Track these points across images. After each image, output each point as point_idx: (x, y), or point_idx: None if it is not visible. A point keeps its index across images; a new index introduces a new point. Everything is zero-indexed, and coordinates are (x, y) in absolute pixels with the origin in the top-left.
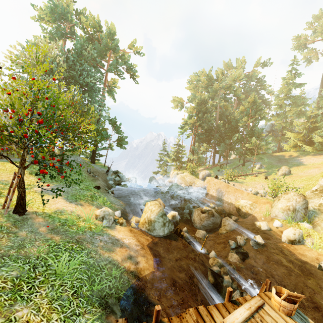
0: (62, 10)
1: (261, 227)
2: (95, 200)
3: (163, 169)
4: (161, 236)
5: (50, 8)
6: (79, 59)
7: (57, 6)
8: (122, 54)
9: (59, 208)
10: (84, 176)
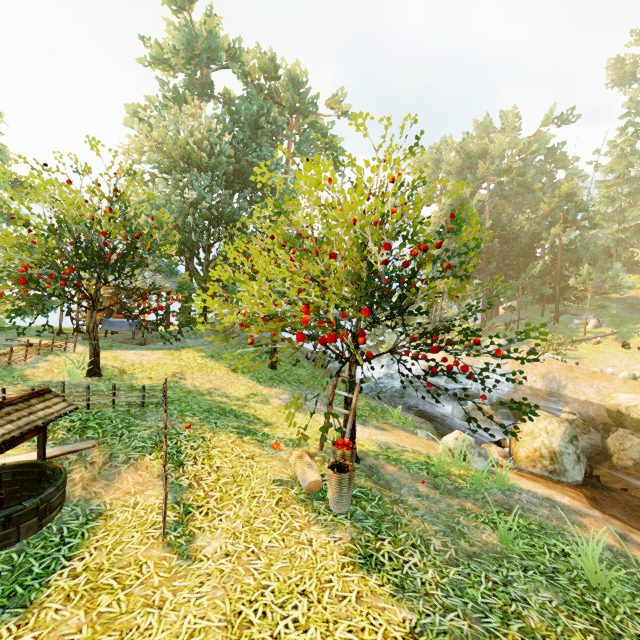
0: (213, 43)
1: None
2: (383, 415)
3: (378, 342)
4: (581, 484)
5: (186, 41)
6: (255, 135)
7: (197, 36)
8: (313, 119)
9: (373, 440)
10: (308, 367)
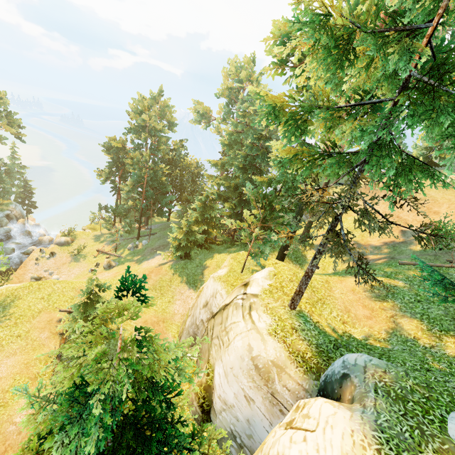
0: None
1: None
2: None
3: None
4: None
5: None
6: None
7: None
8: None
9: None
10: None
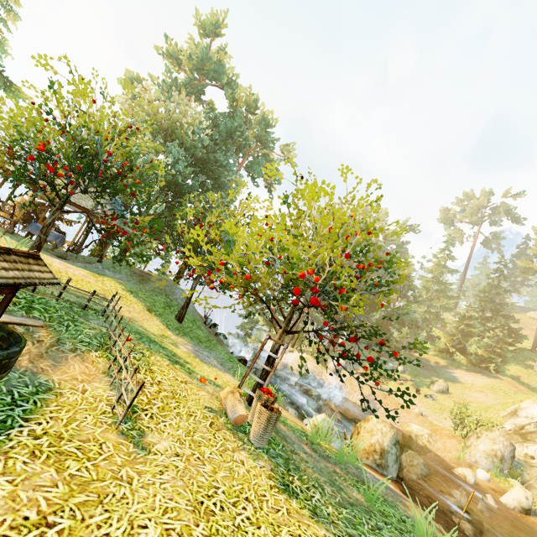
0: (222, 68)
1: (467, 478)
2: None
3: (247, 333)
4: (395, 480)
5: (202, 56)
6: (227, 142)
7: (211, 58)
8: (267, 152)
9: None
10: (205, 331)
